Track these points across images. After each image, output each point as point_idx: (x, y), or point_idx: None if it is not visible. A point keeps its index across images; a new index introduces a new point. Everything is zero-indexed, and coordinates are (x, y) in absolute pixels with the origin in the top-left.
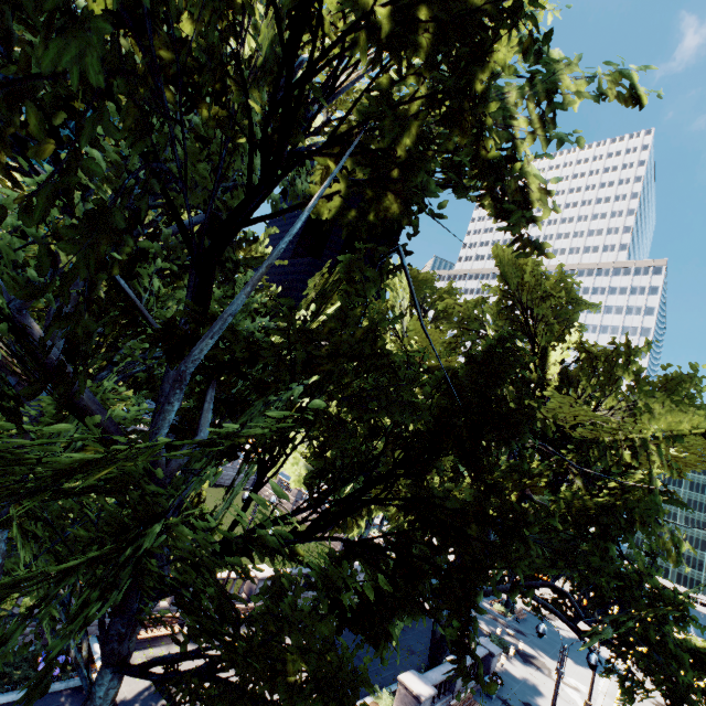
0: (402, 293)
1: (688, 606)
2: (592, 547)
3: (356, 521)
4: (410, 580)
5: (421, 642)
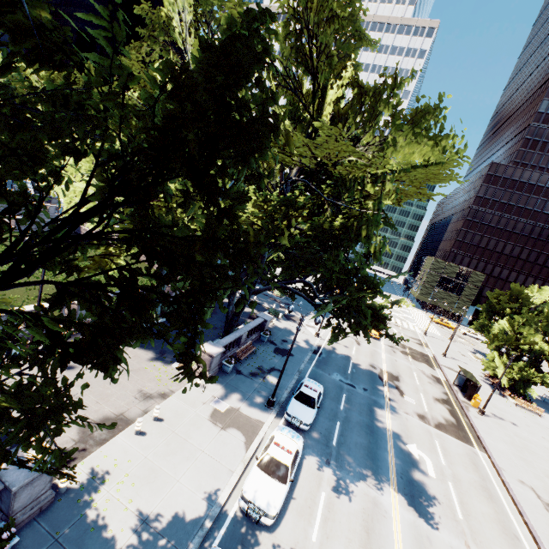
0: (184, 3)
1: (377, 286)
2: (329, 257)
3: (110, 259)
4: (135, 316)
5: (223, 321)
